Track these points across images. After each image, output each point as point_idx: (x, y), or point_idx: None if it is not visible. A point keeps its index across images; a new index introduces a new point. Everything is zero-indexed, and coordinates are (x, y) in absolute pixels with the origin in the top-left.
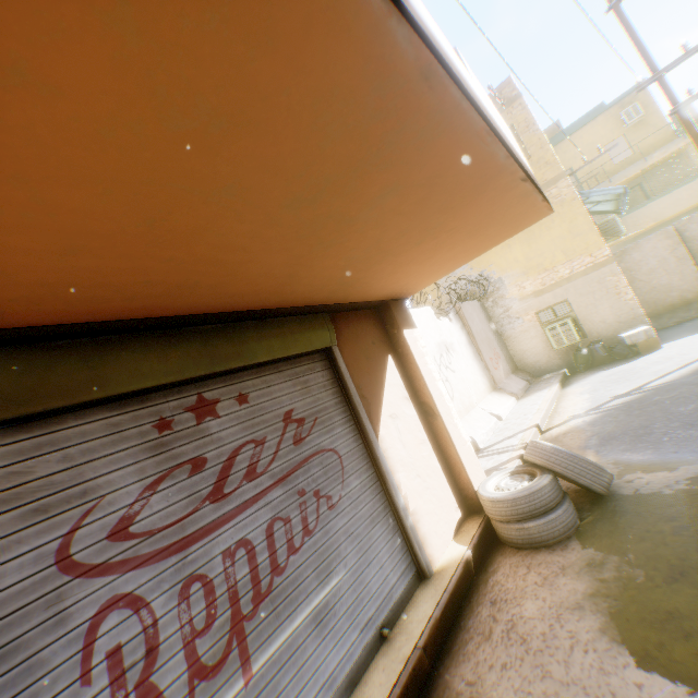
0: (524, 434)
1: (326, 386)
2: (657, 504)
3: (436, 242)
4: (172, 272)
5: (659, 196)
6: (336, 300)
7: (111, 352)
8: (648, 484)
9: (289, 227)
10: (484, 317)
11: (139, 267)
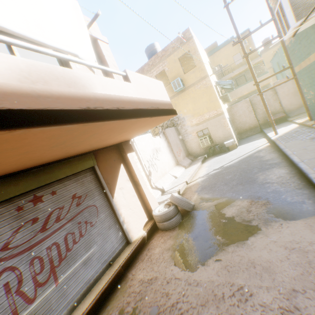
0: (180, 185)
1: (92, 181)
2: (203, 214)
3: (128, 132)
4: (14, 166)
5: (250, 81)
6: (94, 149)
7: None
8: (204, 207)
9: (57, 148)
10: (176, 134)
11: None
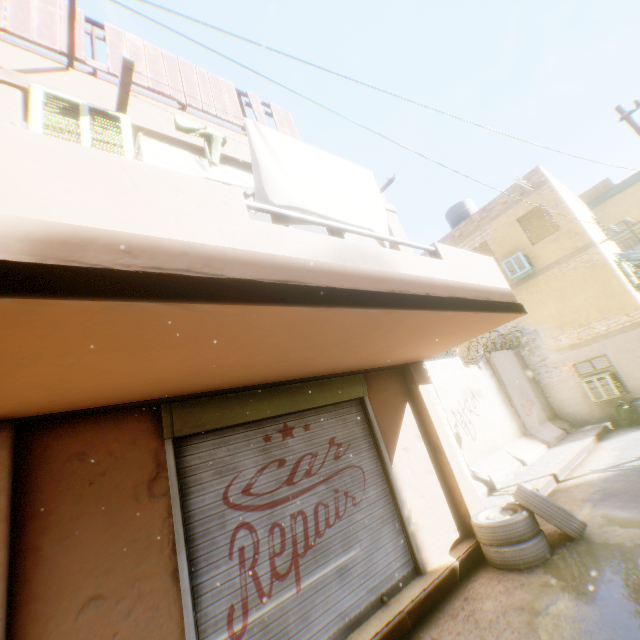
0: (537, 480)
1: (358, 423)
2: (614, 551)
3: (430, 339)
4: (282, 368)
5: None
6: (367, 367)
7: (249, 400)
8: (617, 536)
9: (335, 350)
10: (517, 366)
11: (270, 369)
